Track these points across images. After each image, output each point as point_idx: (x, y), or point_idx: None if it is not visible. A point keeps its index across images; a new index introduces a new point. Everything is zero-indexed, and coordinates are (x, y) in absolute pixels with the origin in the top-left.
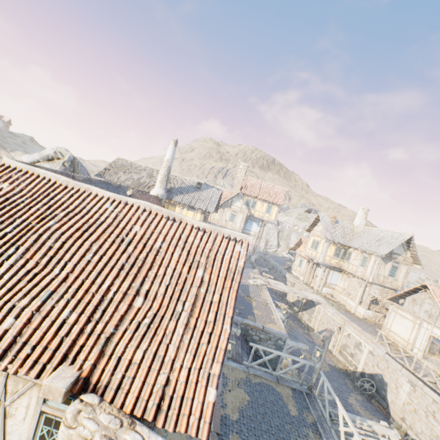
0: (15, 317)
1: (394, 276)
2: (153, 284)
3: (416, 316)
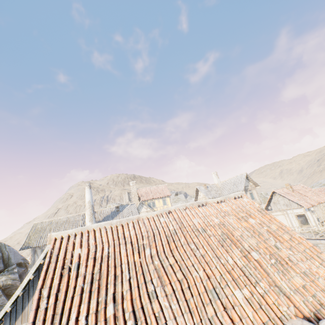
0: (221, 324)
1: (254, 198)
2: (245, 242)
3: (282, 210)
